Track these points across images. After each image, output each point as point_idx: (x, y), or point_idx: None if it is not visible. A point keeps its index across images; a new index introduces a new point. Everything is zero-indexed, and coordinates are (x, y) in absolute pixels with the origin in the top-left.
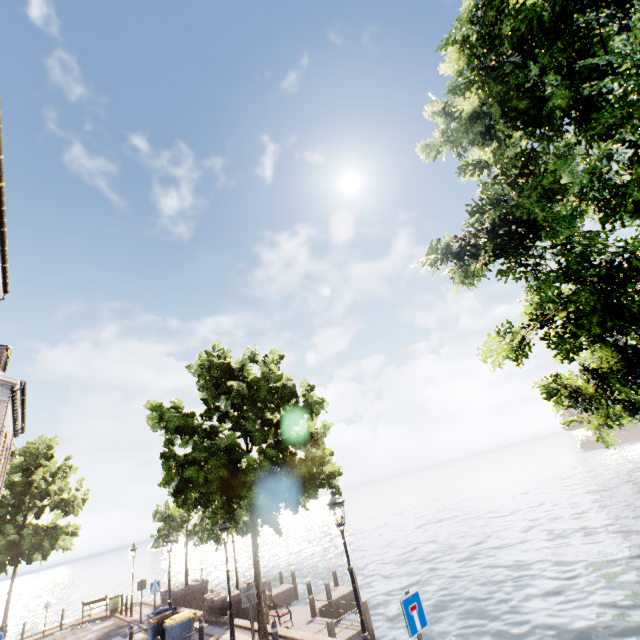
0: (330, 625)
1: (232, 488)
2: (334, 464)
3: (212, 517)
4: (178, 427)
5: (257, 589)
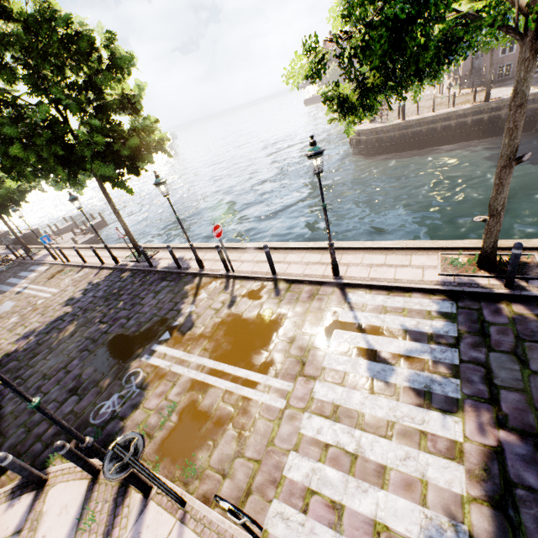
0: (73, 239)
1: None
2: None
3: None
4: None
5: (16, 237)
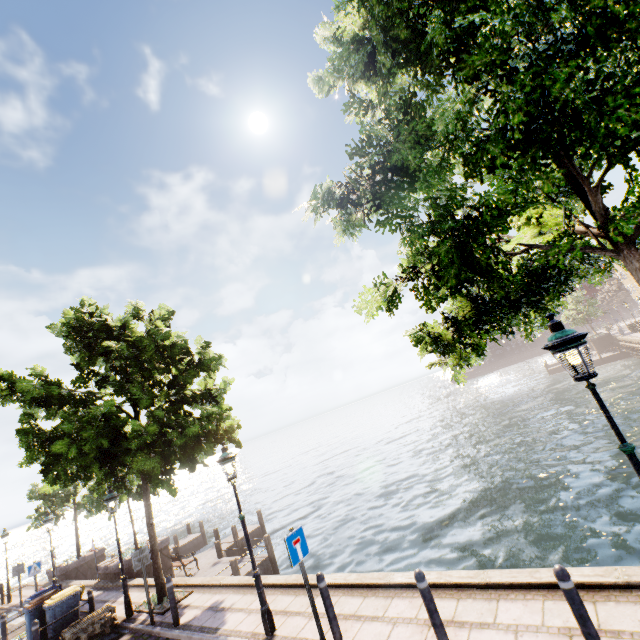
0: (234, 563)
1: (115, 457)
2: (234, 419)
3: (97, 488)
4: (39, 398)
5: (153, 550)
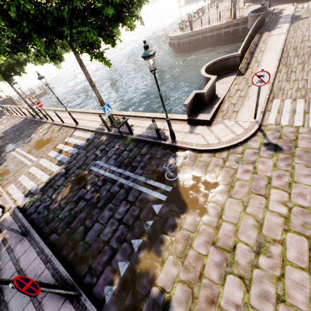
0: None
1: None
2: None
3: None
4: None
5: None
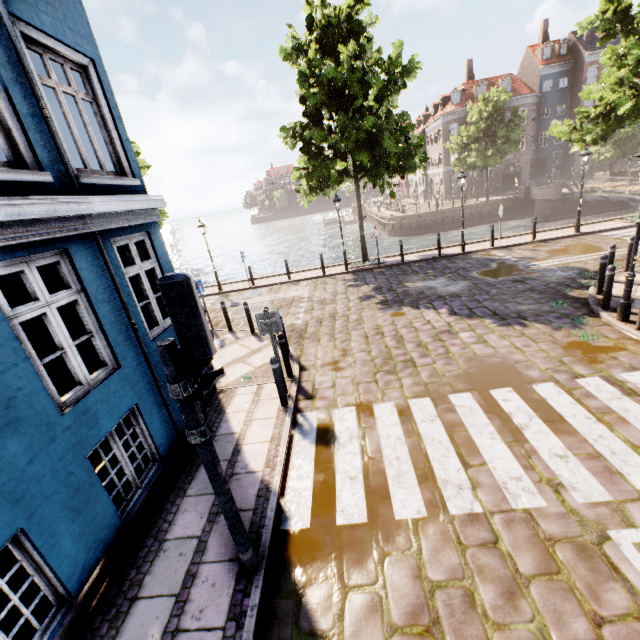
0: None
1: None
2: None
3: None
4: None
5: None
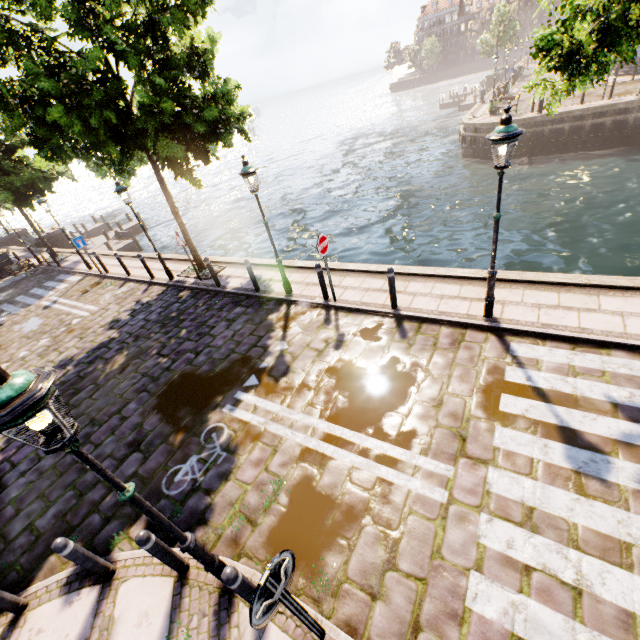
0: (107, 244)
1: None
2: None
3: None
4: None
5: (39, 236)
